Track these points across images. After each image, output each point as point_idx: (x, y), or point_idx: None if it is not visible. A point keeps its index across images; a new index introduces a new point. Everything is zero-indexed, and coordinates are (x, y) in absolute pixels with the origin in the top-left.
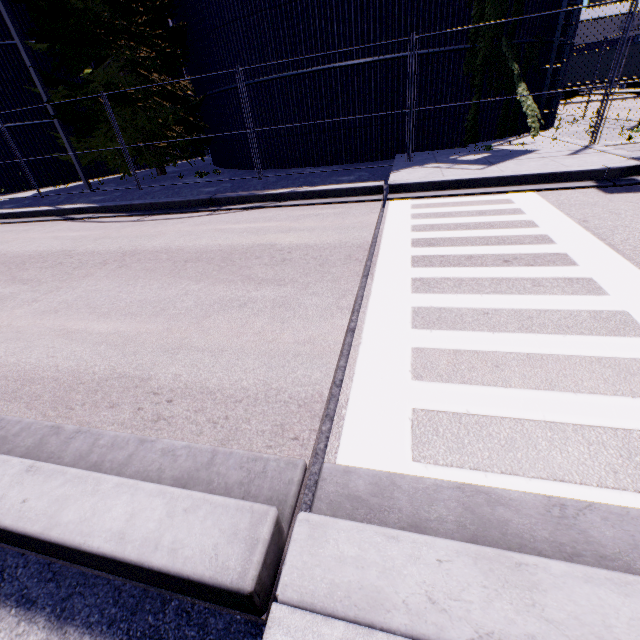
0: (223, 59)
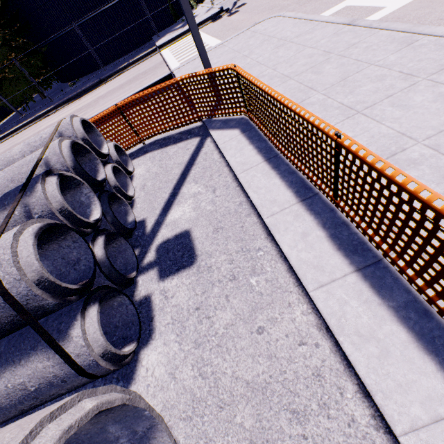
0: (51, 21)
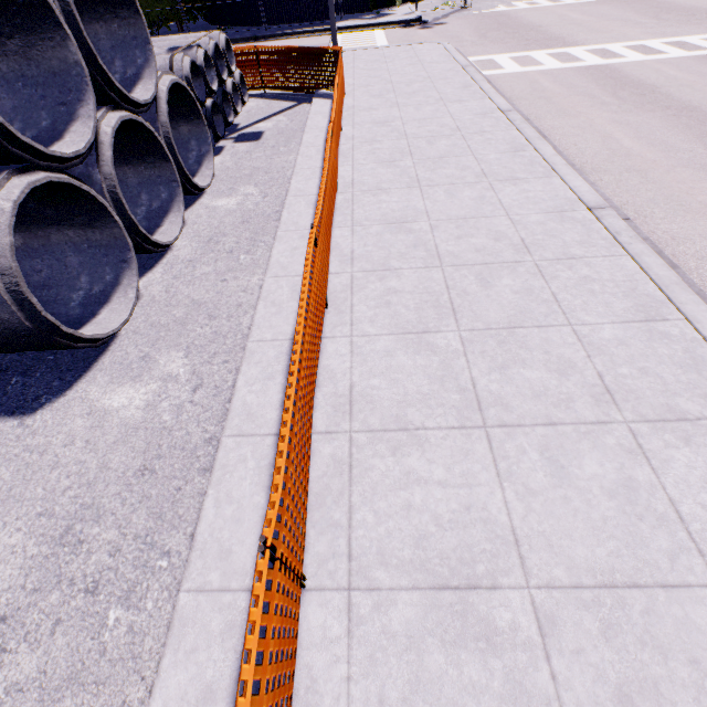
0: None
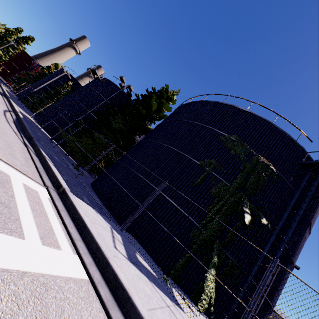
0: (126, 156)
